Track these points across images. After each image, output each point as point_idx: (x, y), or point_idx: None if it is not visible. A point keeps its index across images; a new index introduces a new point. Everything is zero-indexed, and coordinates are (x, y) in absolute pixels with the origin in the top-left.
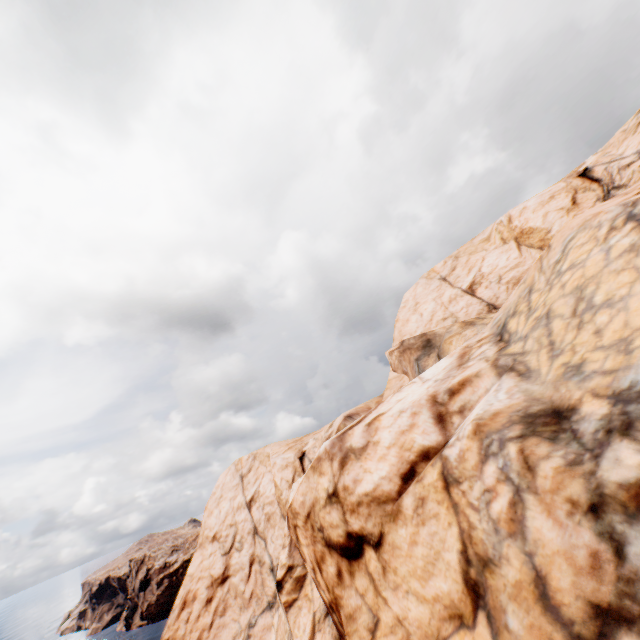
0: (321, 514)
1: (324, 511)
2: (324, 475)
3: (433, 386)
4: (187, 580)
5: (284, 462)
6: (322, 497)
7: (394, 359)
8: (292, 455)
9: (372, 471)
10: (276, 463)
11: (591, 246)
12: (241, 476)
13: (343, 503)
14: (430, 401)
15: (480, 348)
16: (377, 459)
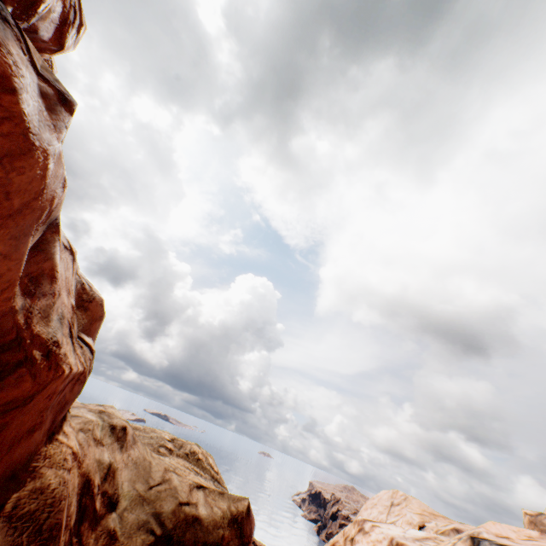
0: (347, 542)
1: (348, 541)
2: (354, 528)
3: (398, 535)
4: (339, 534)
5: (410, 519)
6: (350, 536)
7: (525, 521)
8: (416, 519)
9: (363, 543)
10: (406, 515)
11: (456, 536)
12: (391, 502)
13: (352, 545)
14: (390, 538)
15: (432, 542)
16: (366, 540)
